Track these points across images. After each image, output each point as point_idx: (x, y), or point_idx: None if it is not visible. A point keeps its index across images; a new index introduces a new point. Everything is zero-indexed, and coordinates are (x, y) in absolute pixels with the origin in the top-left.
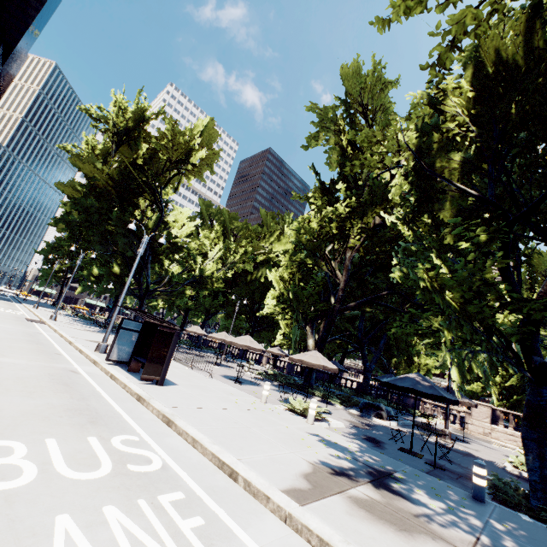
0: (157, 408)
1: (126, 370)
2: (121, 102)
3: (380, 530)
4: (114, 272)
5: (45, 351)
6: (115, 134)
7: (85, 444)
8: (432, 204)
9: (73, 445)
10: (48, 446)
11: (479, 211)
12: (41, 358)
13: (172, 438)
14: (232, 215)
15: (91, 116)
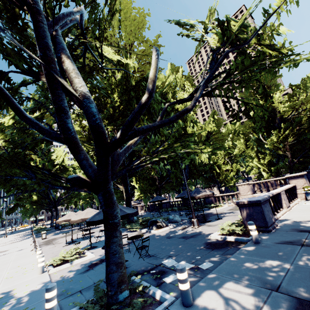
0: None
1: None
2: None
3: None
4: (34, 200)
5: None
6: None
7: None
8: None
9: None
10: None
11: None
12: None
13: None
14: None
15: None
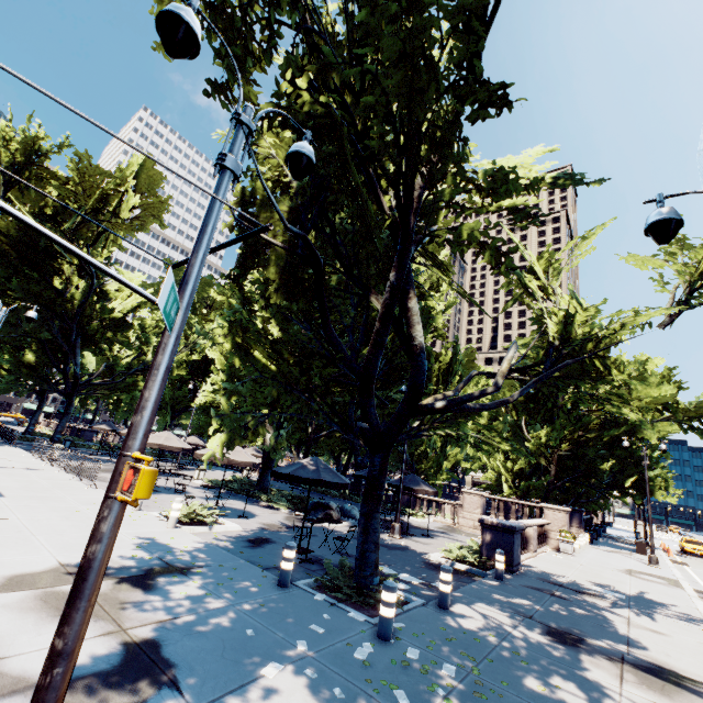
0: None
1: None
2: (4, 130)
3: (21, 617)
4: (26, 361)
5: None
6: None
7: None
8: (257, 258)
9: None
10: None
11: (304, 265)
12: None
13: None
14: (204, 281)
15: None
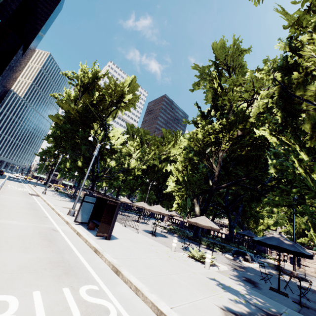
0: (108, 259)
1: (86, 228)
2: (85, 69)
3: None
4: (78, 165)
5: (38, 215)
6: (81, 87)
7: (61, 296)
8: (295, 119)
9: (53, 297)
10: (34, 299)
11: None
12: (35, 220)
13: (120, 285)
14: (145, 132)
15: (68, 77)
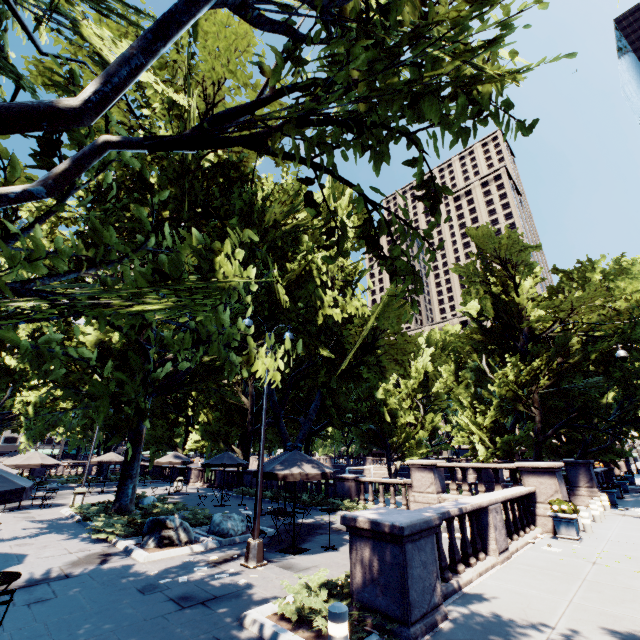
0: None
1: None
2: None
3: None
4: None
5: None
6: None
7: None
8: None
9: None
10: None
11: None
12: None
13: None
14: None
15: None
